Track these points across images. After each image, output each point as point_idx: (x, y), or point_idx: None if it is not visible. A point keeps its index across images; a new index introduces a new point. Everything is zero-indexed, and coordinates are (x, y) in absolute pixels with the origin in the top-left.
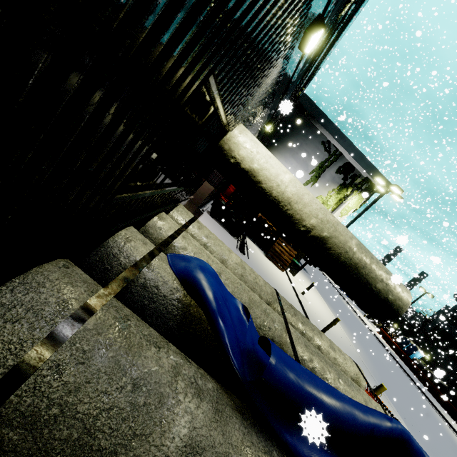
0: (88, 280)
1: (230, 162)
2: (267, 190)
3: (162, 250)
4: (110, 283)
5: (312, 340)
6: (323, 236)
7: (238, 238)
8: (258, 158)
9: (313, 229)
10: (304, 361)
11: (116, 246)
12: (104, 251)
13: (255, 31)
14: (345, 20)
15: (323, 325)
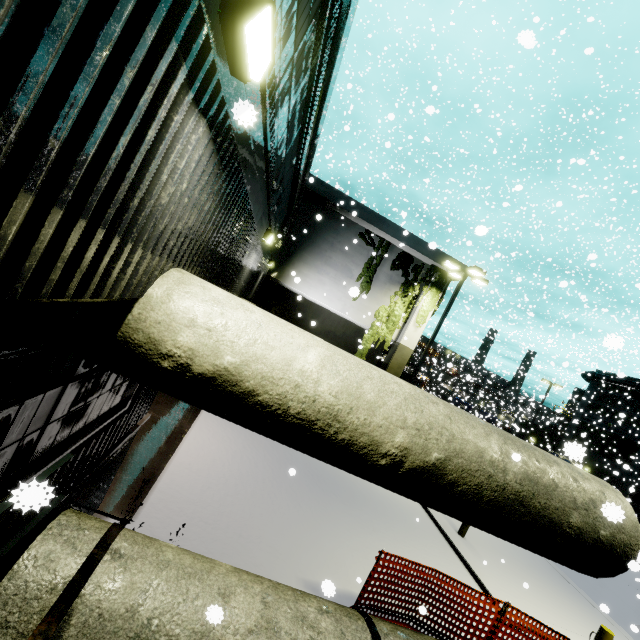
0: None
1: (162, 368)
2: (274, 404)
3: None
4: None
5: None
6: (433, 462)
7: None
8: (230, 338)
9: (406, 455)
10: None
11: None
12: None
13: None
14: (331, 47)
15: None
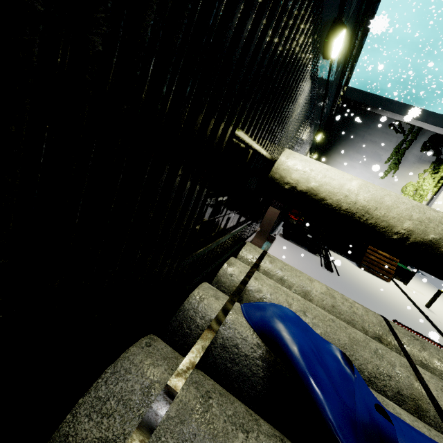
0: (168, 354)
1: (285, 189)
2: (334, 205)
3: (235, 301)
4: (187, 356)
5: None
6: (430, 240)
7: (320, 254)
8: (314, 175)
9: (410, 234)
10: None
11: (191, 308)
12: (182, 315)
13: (267, 73)
14: (370, 4)
15: None
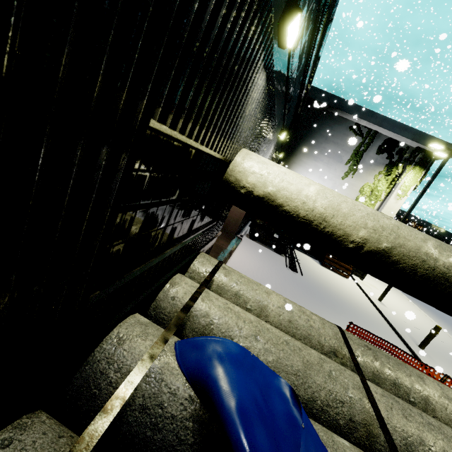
0: (42, 450)
1: (241, 193)
2: (292, 211)
3: (168, 338)
4: (70, 450)
5: (412, 393)
6: (383, 248)
7: (286, 254)
8: (271, 179)
9: (365, 243)
10: (410, 446)
11: (104, 358)
12: (89, 370)
13: (192, 49)
14: None
15: (419, 335)
